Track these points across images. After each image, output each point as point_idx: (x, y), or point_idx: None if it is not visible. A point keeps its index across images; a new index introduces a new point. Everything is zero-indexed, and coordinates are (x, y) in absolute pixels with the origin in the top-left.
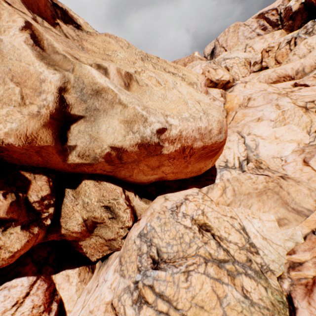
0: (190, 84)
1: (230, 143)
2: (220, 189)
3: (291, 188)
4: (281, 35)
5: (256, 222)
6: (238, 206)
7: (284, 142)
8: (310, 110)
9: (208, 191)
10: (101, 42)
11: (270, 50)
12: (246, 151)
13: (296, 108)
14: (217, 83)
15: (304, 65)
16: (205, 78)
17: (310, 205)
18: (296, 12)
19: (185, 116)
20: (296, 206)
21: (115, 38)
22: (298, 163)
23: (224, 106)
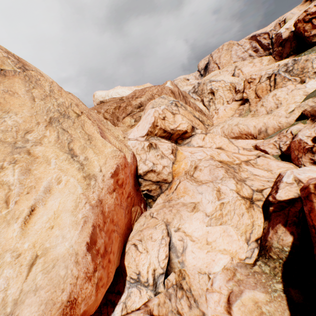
0: (88, 176)
1: (151, 243)
2: None
3: None
4: (269, 61)
5: None
6: None
7: (216, 252)
8: (256, 204)
9: None
10: (2, 93)
11: (252, 82)
12: (167, 260)
13: (238, 202)
14: (172, 133)
15: (267, 125)
16: (157, 127)
17: None
18: (286, 39)
19: None
20: None
21: (37, 80)
22: (221, 301)
23: (173, 167)
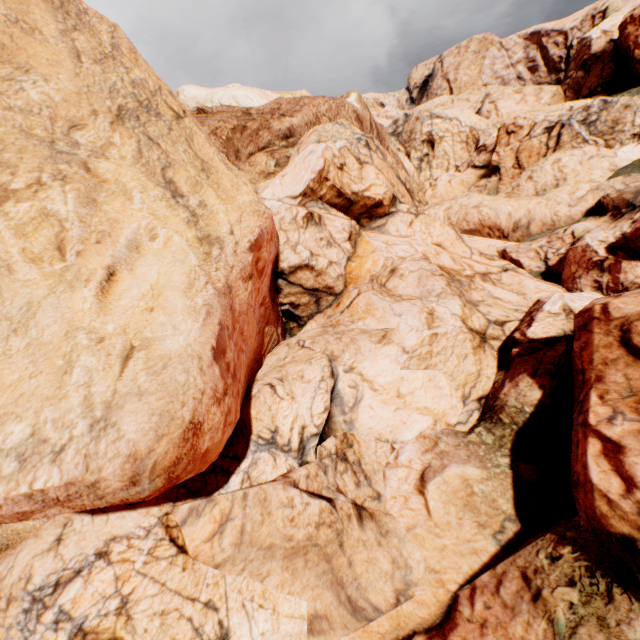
0: (206, 239)
1: (300, 385)
2: (215, 521)
3: (361, 552)
4: (554, 97)
5: (264, 619)
6: (239, 572)
7: (410, 410)
8: (490, 344)
9: (187, 520)
10: (5, 22)
11: (514, 132)
12: (326, 414)
13: (462, 335)
14: (353, 200)
15: (532, 216)
16: (327, 183)
17: (384, 598)
18: (597, 56)
19: (2, 446)
20: (356, 594)
21: (81, 13)
22: (410, 477)
23: (347, 266)
